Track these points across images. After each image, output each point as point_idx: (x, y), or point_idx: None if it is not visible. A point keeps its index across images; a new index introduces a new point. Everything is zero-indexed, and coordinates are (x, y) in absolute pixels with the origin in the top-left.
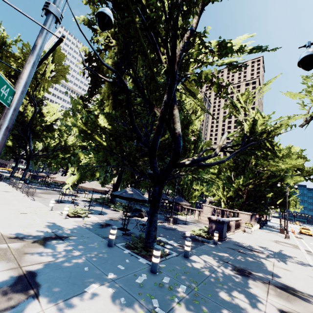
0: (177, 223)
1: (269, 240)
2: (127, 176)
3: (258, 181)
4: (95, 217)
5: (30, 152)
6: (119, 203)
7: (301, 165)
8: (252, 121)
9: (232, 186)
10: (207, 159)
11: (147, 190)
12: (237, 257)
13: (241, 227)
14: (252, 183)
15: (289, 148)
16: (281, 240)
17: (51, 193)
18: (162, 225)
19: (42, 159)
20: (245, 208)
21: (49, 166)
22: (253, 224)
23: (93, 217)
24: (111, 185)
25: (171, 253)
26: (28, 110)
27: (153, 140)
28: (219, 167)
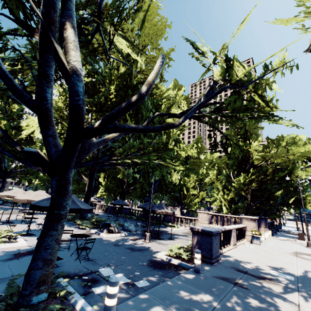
0: (159, 238)
1: (286, 253)
2: (113, 186)
3: (263, 178)
4: (22, 242)
5: (5, 169)
6: (95, 218)
7: (310, 152)
8: (224, 61)
9: (233, 187)
10: (128, 108)
11: (141, 201)
12: (227, 303)
13: (247, 236)
14: (256, 181)
15: (293, 136)
16: (302, 250)
17: (13, 213)
18: (132, 243)
19: (20, 175)
20: (253, 212)
21: (28, 183)
22: (263, 230)
23: (20, 241)
24: (93, 198)
25: (83, 310)
26: (2, 124)
27: (36, 92)
28: (218, 168)
